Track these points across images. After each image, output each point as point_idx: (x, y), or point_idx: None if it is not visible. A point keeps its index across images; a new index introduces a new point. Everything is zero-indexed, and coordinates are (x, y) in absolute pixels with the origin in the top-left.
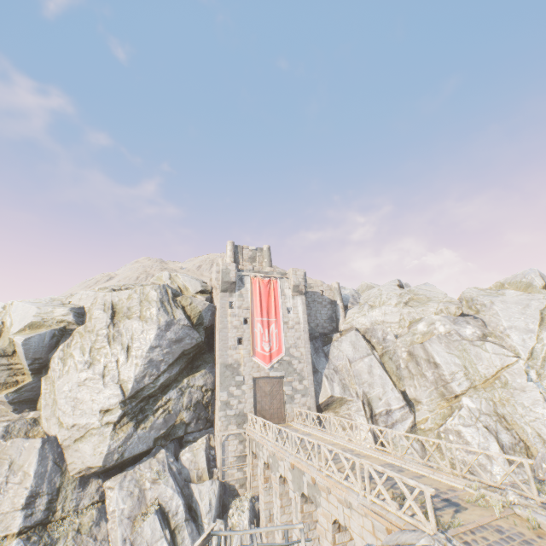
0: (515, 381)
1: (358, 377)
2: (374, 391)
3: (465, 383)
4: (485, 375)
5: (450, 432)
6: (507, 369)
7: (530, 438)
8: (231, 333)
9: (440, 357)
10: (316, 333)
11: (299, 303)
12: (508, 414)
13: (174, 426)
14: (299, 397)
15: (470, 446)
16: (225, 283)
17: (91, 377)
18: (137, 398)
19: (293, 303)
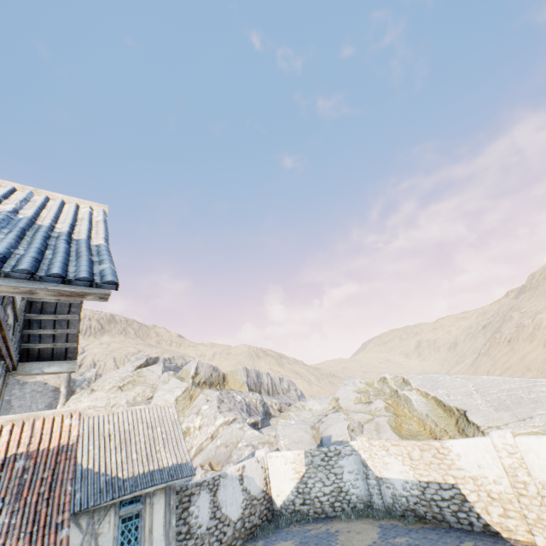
0: None
1: None
2: None
3: None
4: None
5: None
6: None
7: None
8: None
9: None
10: None
11: None
12: None
13: None
14: None
15: None
16: None
17: None
18: None
19: None
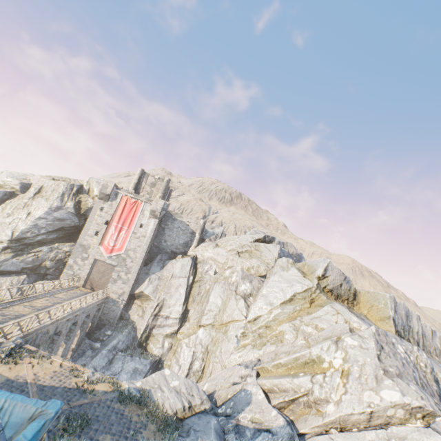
0: (231, 333)
1: (168, 288)
2: (170, 300)
3: (210, 320)
4: (223, 321)
5: (180, 346)
6: (235, 323)
7: (207, 372)
8: (93, 226)
9: (214, 296)
10: (168, 249)
11: (151, 223)
12: (212, 351)
13: (40, 266)
14: (121, 283)
15: (179, 359)
16: (102, 194)
17: (6, 222)
18: (21, 242)
19: (147, 222)
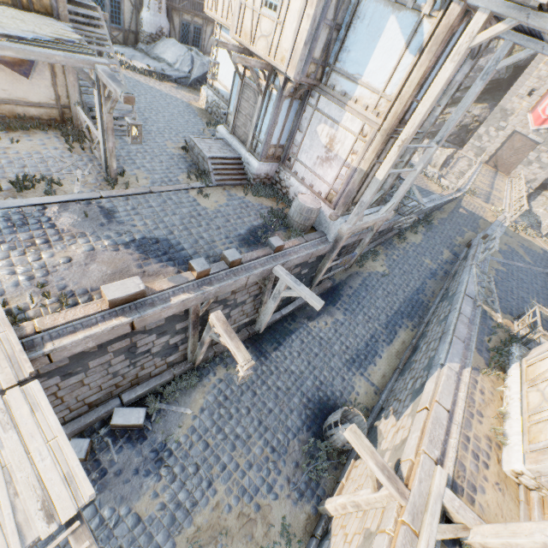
0: None
1: None
2: None
3: None
4: None
5: None
6: None
7: None
8: (530, 82)
9: None
10: None
11: None
12: None
13: None
14: (535, 167)
15: None
16: None
17: None
18: None
19: None
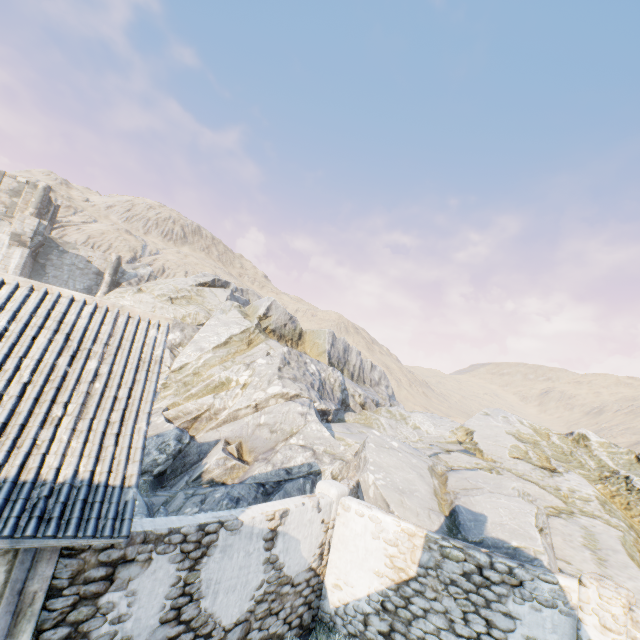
0: None
1: None
2: None
3: None
4: None
5: None
6: None
7: None
8: None
9: None
10: None
11: (16, 255)
12: None
13: None
14: None
15: None
16: None
17: None
18: None
19: (6, 252)
